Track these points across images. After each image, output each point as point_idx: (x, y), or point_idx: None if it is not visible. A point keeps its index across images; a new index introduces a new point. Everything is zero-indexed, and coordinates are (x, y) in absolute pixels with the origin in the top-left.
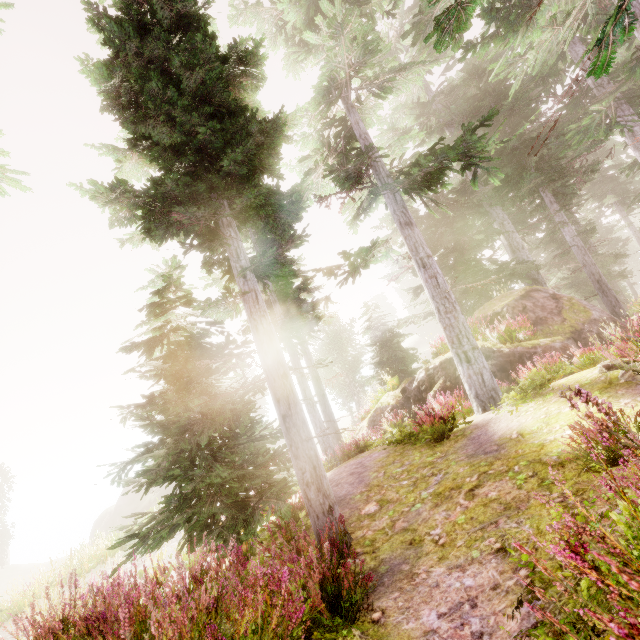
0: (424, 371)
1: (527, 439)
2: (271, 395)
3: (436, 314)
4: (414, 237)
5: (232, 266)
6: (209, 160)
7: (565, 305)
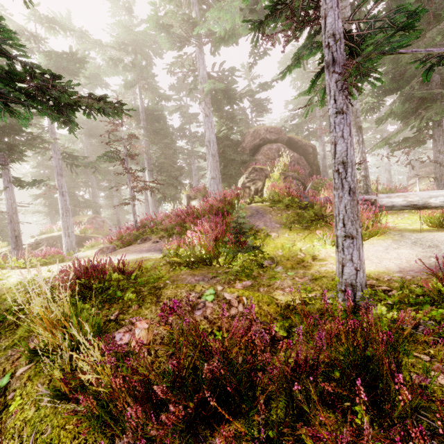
0: (34, 240)
1: (88, 256)
2: (10, 228)
3: (61, 215)
4: (62, 181)
5: (3, 176)
6: (7, 132)
7: (106, 225)
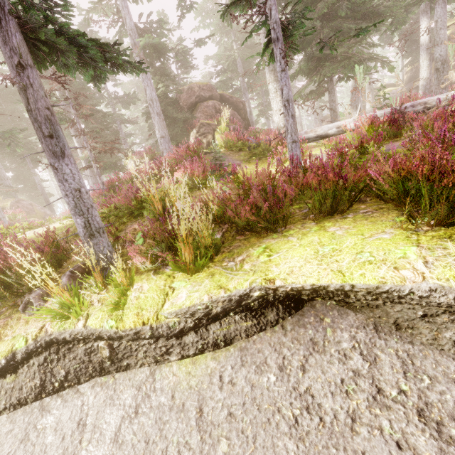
0: None
1: None
2: None
3: None
4: None
5: None
6: None
7: (37, 208)
